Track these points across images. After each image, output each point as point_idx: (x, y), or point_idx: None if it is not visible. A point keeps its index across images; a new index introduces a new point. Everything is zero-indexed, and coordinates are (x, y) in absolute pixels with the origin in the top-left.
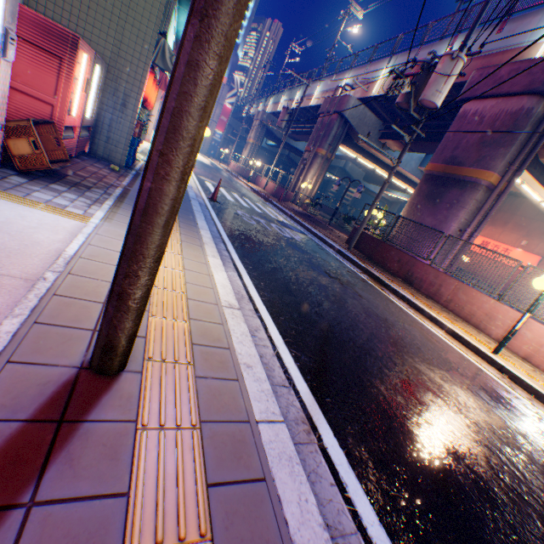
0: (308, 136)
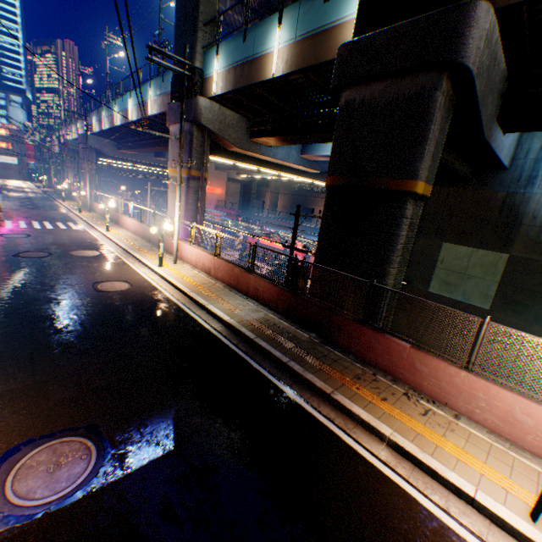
0: None
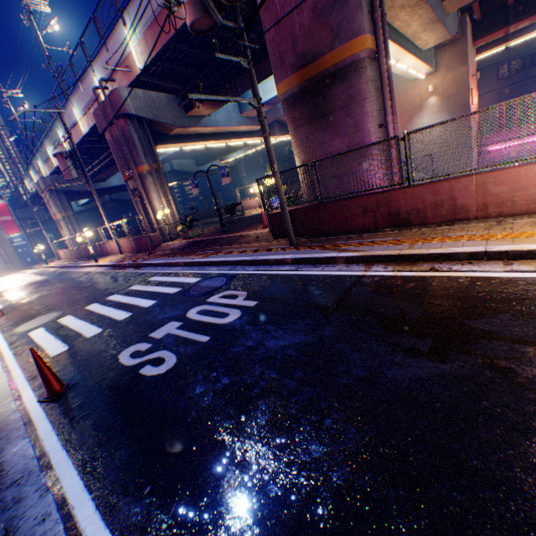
0: (113, 166)
